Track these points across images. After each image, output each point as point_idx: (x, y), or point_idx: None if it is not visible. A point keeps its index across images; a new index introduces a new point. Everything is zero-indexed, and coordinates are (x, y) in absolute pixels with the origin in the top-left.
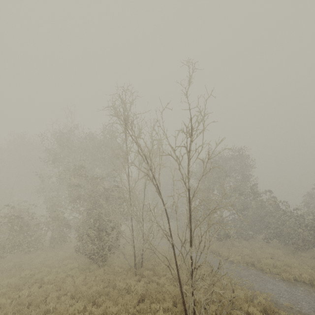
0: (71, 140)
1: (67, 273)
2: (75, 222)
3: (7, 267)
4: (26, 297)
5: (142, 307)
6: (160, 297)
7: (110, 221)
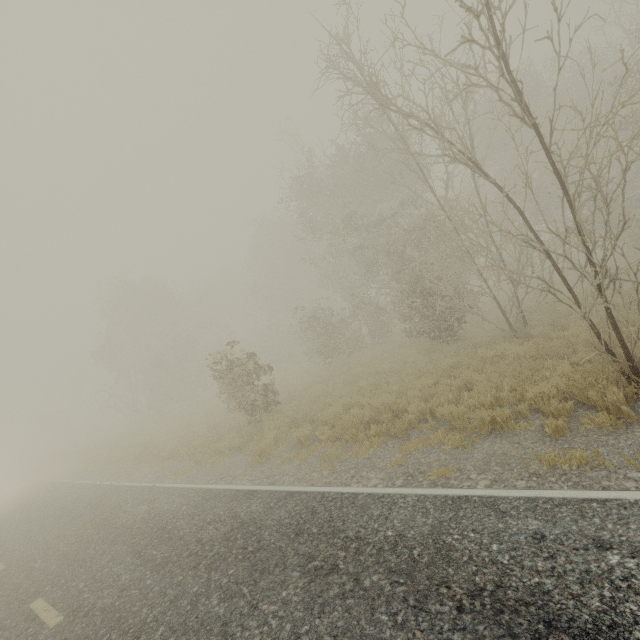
0: (316, 182)
1: (406, 362)
2: (389, 303)
3: (336, 370)
4: (365, 386)
5: (527, 366)
6: (566, 351)
7: (441, 278)
